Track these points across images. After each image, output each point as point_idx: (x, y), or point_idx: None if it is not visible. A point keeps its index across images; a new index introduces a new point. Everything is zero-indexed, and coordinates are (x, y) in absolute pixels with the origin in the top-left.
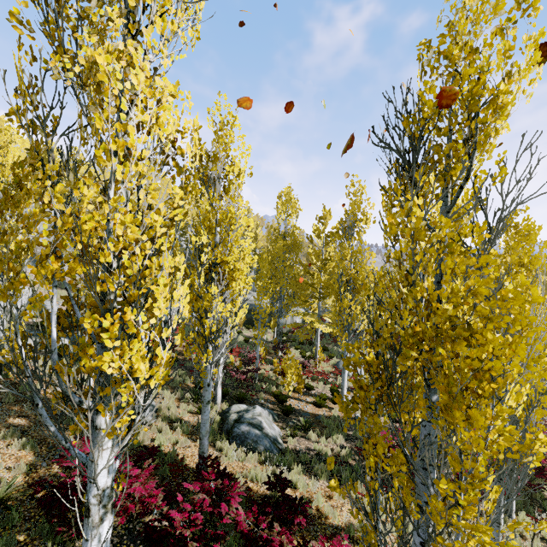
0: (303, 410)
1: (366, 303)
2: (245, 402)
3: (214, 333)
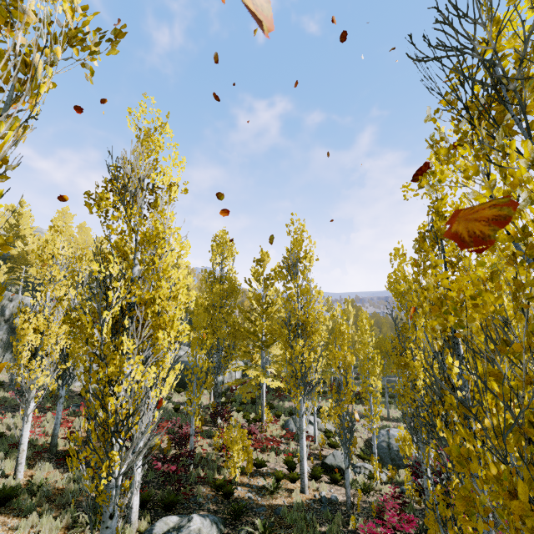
0: (257, 503)
1: (318, 348)
2: (176, 507)
3: (126, 419)
